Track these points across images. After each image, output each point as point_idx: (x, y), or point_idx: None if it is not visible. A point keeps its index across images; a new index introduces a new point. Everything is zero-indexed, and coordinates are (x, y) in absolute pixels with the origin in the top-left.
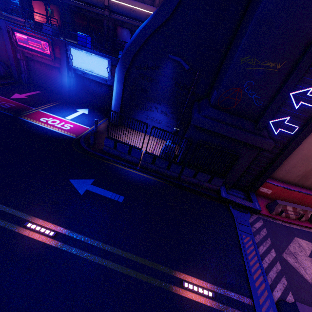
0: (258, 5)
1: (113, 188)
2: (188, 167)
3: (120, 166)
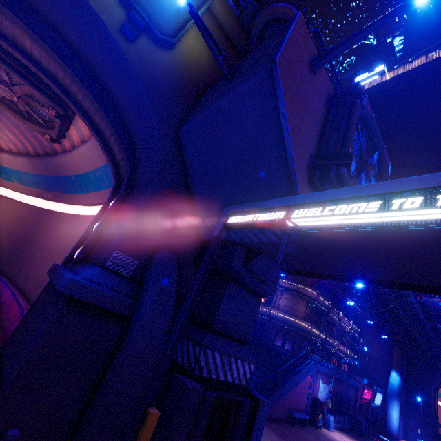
0: (430, 384)
1: None
2: None
3: None
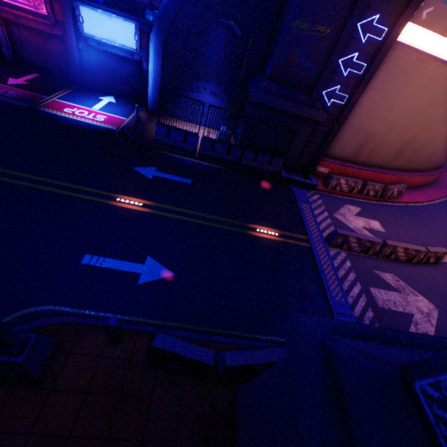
0: None
1: (179, 174)
2: (248, 150)
3: (177, 156)
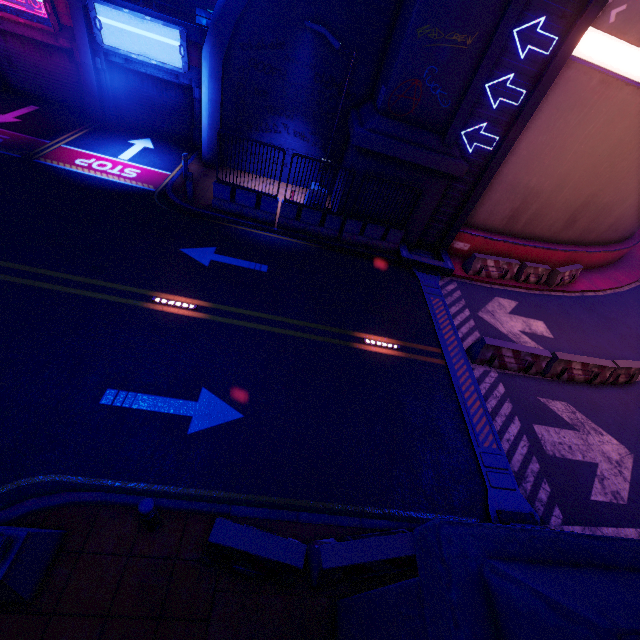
0: None
1: (249, 257)
2: (352, 219)
3: (246, 229)
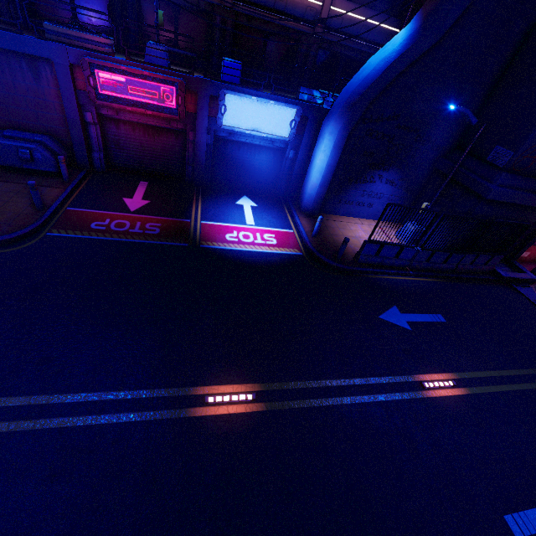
0: None
1: (422, 309)
2: (468, 254)
3: (391, 278)
